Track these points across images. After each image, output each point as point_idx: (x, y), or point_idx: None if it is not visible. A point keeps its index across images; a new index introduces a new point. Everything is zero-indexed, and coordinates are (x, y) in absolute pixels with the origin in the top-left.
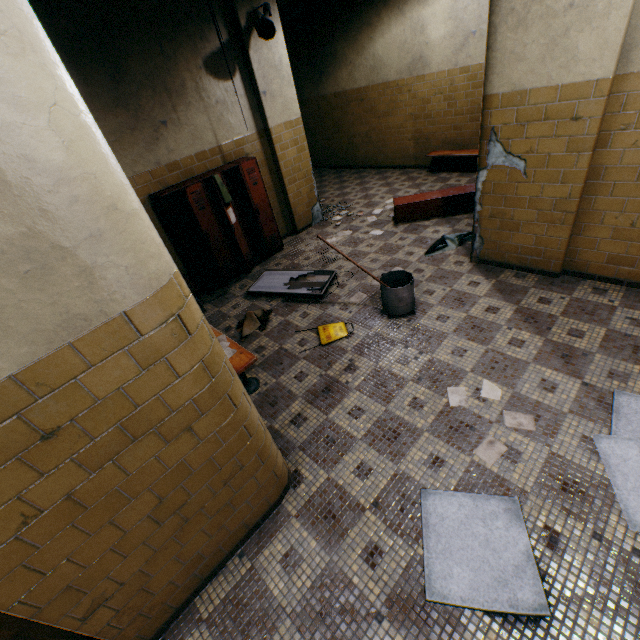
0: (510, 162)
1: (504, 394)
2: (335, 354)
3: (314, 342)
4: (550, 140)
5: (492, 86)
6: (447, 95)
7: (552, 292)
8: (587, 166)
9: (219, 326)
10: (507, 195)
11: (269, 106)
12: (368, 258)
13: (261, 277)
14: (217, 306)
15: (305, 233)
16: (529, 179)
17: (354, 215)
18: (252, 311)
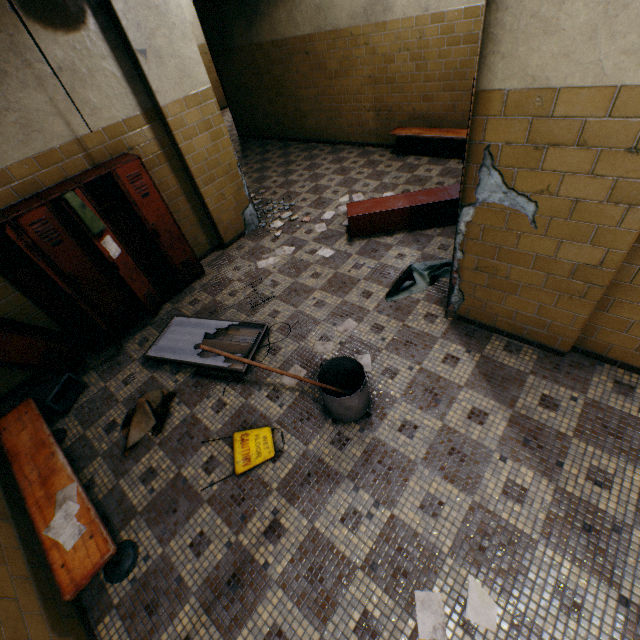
0: (512, 202)
1: (502, 616)
2: (254, 495)
3: (226, 466)
4: (583, 178)
5: (492, 75)
6: (415, 52)
7: (559, 385)
8: (639, 226)
9: (100, 420)
10: (503, 246)
11: (155, 73)
12: (312, 299)
13: (167, 329)
14: (104, 378)
15: (235, 247)
16: (540, 230)
17: (299, 220)
18: (145, 399)
